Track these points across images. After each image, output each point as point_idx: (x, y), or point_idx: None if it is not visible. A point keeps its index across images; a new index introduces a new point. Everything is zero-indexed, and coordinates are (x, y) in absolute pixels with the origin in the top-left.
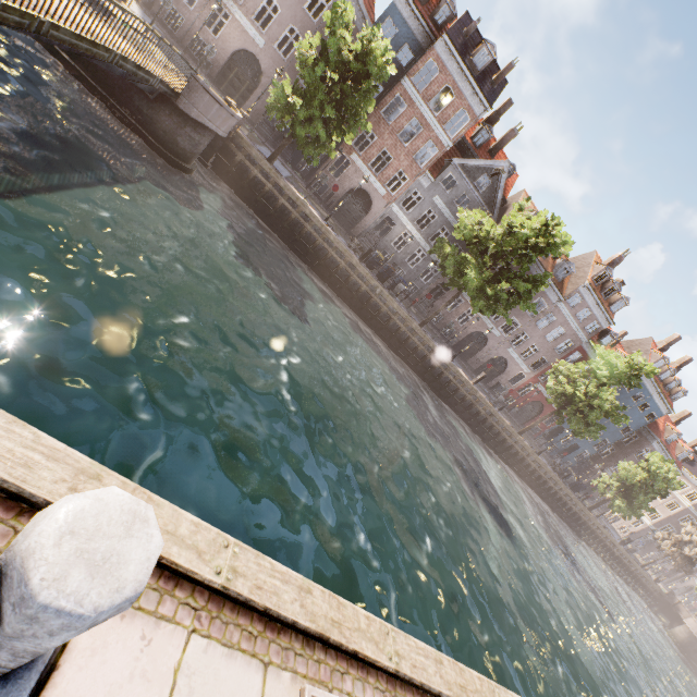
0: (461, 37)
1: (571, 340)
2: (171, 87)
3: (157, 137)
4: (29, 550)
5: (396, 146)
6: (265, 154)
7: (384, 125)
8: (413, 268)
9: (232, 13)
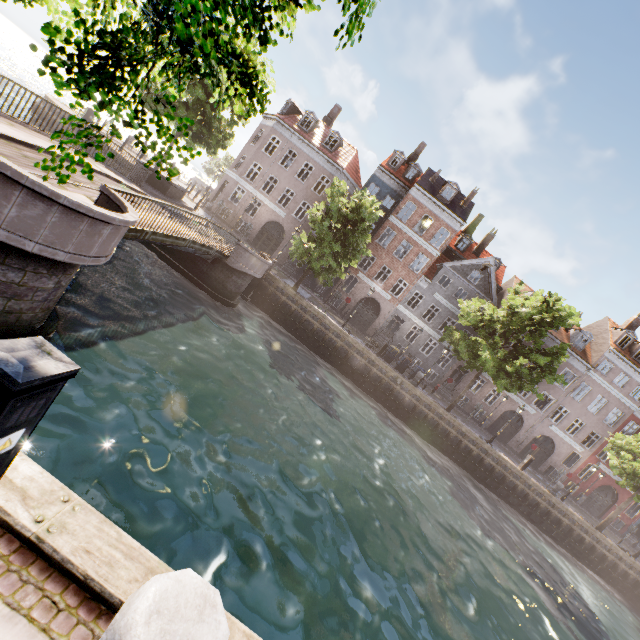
0: (428, 183)
1: (618, 409)
2: (223, 253)
3: (212, 286)
4: (127, 626)
5: (393, 262)
6: (290, 284)
7: (381, 249)
8: (428, 356)
9: (263, 202)
